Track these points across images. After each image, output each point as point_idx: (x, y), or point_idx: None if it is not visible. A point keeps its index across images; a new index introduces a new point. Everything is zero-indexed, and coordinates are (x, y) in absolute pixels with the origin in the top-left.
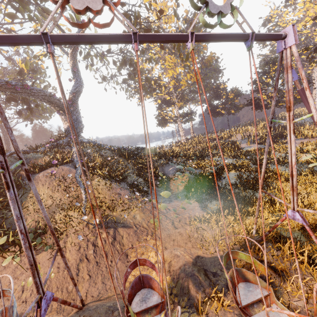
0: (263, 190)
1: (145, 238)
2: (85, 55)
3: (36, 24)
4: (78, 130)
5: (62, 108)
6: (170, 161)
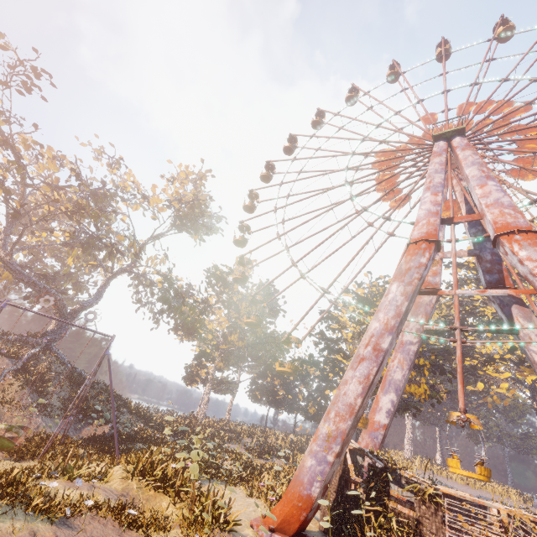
0: (78, 408)
1: (1, 432)
2: (134, 277)
3: (98, 251)
4: (57, 336)
5: (61, 313)
6: (117, 411)
